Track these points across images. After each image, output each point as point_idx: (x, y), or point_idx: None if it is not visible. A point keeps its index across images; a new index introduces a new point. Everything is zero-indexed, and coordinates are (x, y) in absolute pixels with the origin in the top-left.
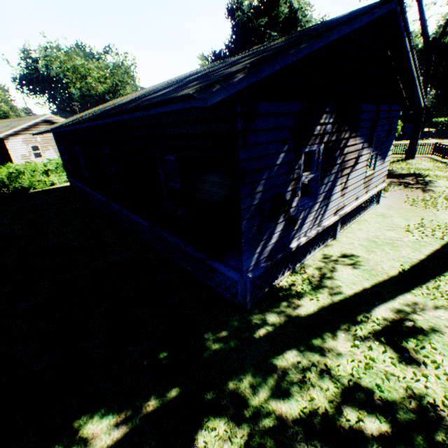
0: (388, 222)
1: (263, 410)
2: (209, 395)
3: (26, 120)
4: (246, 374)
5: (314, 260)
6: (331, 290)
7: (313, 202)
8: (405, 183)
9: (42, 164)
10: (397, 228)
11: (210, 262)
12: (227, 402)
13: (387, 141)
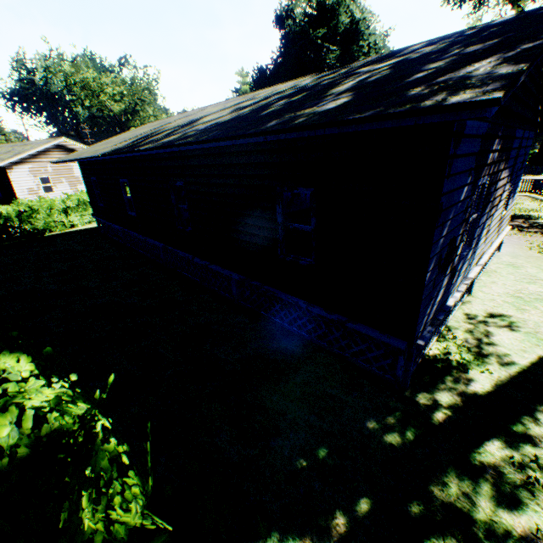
0: (523, 274)
1: (497, 526)
2: (414, 506)
3: (33, 144)
4: (448, 475)
5: (457, 321)
6: (499, 359)
7: (469, 249)
8: (517, 226)
9: (60, 201)
10: (539, 281)
11: (355, 326)
12: (442, 516)
13: (519, 175)
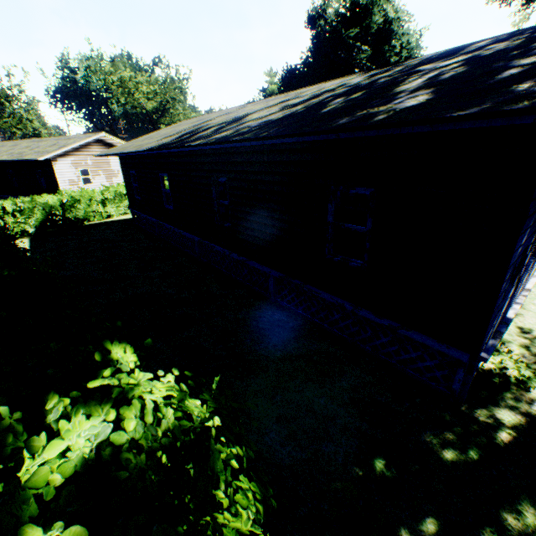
0: None
1: None
2: (487, 534)
3: (75, 138)
4: (521, 503)
5: (510, 334)
6: None
7: (532, 259)
8: None
9: (99, 192)
10: None
11: (408, 333)
12: None
13: None
